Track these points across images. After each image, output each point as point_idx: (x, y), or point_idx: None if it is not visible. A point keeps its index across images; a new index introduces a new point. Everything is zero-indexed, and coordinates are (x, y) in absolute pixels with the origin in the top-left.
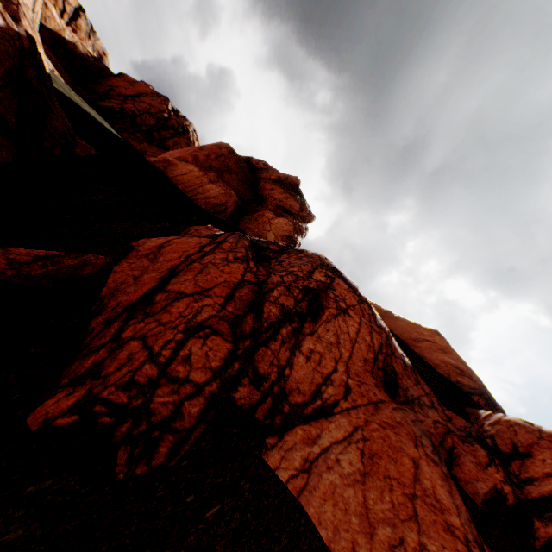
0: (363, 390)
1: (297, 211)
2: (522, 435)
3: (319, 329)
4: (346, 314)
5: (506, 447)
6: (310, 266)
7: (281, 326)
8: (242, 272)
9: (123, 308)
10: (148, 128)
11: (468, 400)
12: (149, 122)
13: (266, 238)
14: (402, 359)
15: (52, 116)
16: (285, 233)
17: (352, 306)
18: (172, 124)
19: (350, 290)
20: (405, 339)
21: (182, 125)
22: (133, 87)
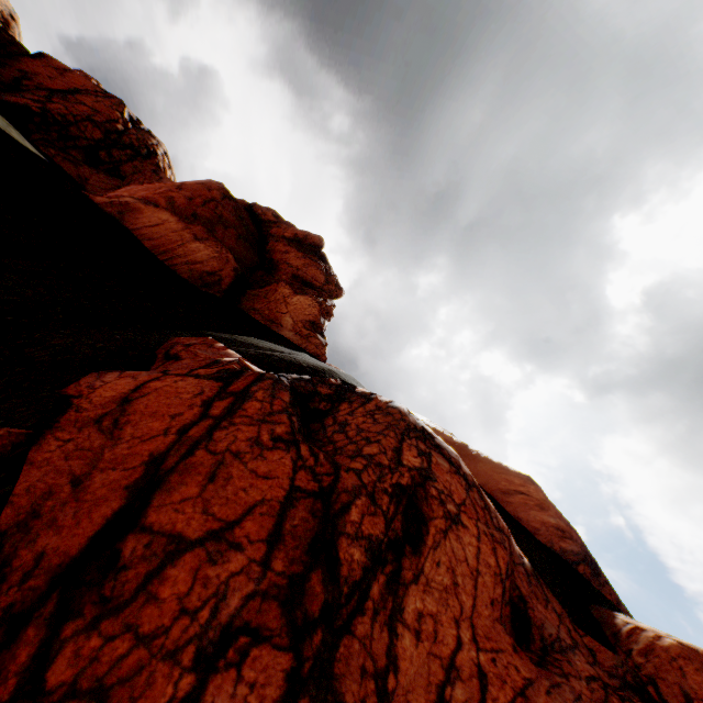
0: (501, 667)
1: (322, 284)
2: (692, 677)
3: (425, 564)
4: (458, 524)
5: (677, 700)
6: (394, 437)
7: (370, 581)
8: (290, 469)
9: (49, 575)
10: (91, 143)
11: (582, 582)
12: (92, 135)
13: (281, 324)
14: (522, 563)
15: None
16: (309, 317)
17: (462, 504)
18: (129, 141)
19: (453, 469)
20: (492, 491)
21: (146, 144)
22: (63, 78)
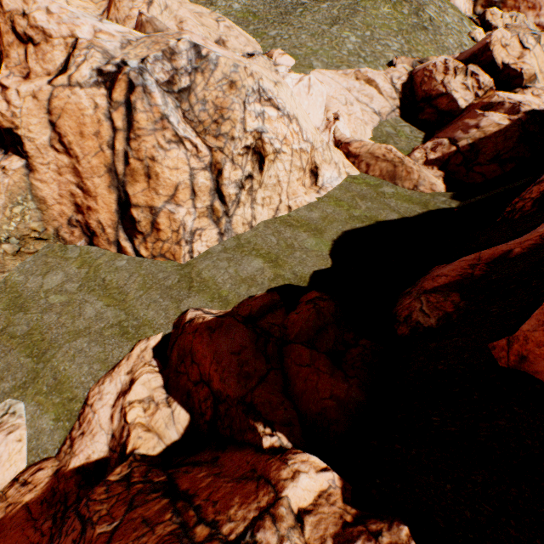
0: None
1: None
2: None
3: None
4: None
5: None
6: None
7: None
8: None
9: None
10: None
11: None
12: None
13: None
14: None
15: None
16: None
17: None
18: None
19: None
20: None
21: None
22: None
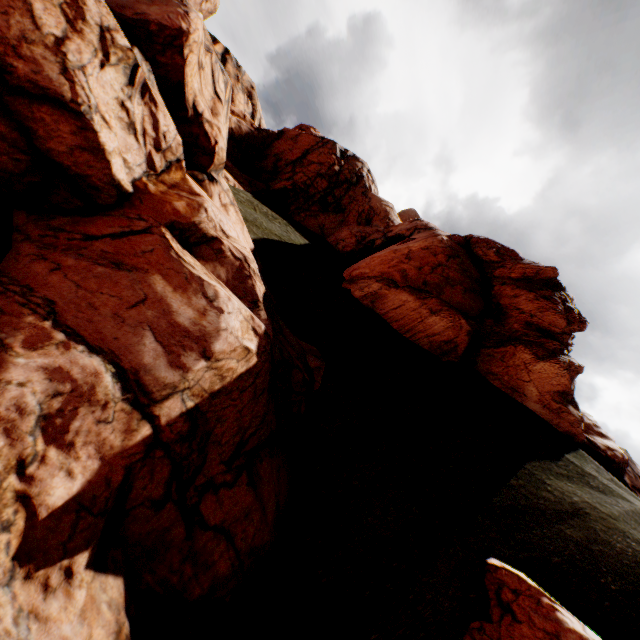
0: None
1: (562, 328)
2: None
3: None
4: None
5: None
6: None
7: None
8: None
9: None
10: (321, 194)
11: None
12: (321, 187)
13: (523, 394)
14: None
15: (293, 372)
16: (556, 387)
17: None
18: (344, 177)
19: None
20: None
21: (354, 172)
22: (296, 144)
